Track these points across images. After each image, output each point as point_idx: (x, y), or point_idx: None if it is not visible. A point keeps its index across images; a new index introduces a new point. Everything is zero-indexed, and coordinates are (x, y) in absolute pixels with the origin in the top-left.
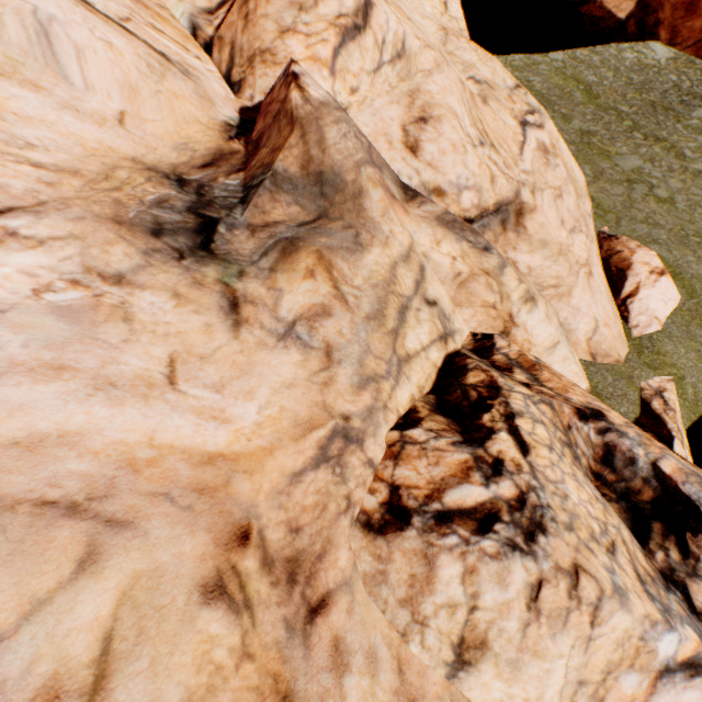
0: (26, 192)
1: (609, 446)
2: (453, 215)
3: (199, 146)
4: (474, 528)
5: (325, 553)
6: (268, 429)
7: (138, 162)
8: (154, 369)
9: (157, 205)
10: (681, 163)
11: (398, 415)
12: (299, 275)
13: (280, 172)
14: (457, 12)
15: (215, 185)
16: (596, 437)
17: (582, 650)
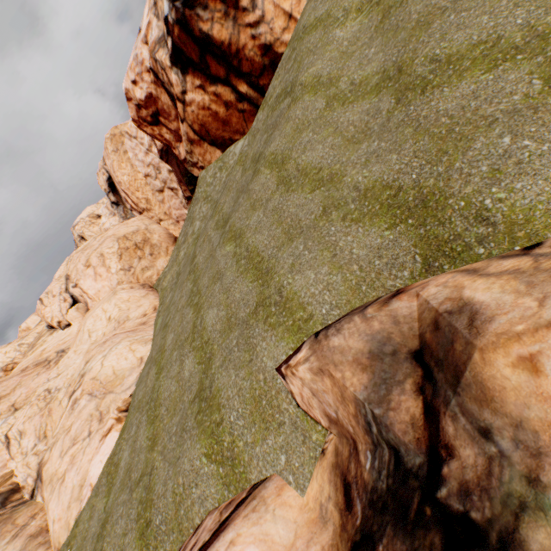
0: None
1: None
2: None
3: None
4: None
5: None
6: None
7: None
8: None
9: None
10: (191, 268)
11: None
12: None
13: None
14: (116, 312)
15: None
16: None
17: None
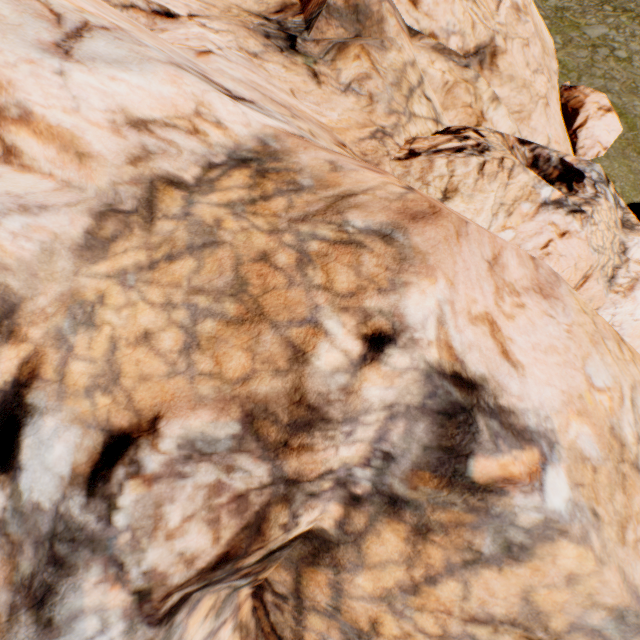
0: (199, 10)
1: (536, 157)
2: (443, 46)
3: (270, 1)
4: (453, 152)
5: (379, 165)
6: (344, 123)
7: (239, 8)
8: (286, 90)
9: (261, 26)
10: None
11: (410, 136)
12: (351, 60)
13: (331, 5)
14: None
15: (287, 22)
16: (529, 154)
17: (503, 190)
